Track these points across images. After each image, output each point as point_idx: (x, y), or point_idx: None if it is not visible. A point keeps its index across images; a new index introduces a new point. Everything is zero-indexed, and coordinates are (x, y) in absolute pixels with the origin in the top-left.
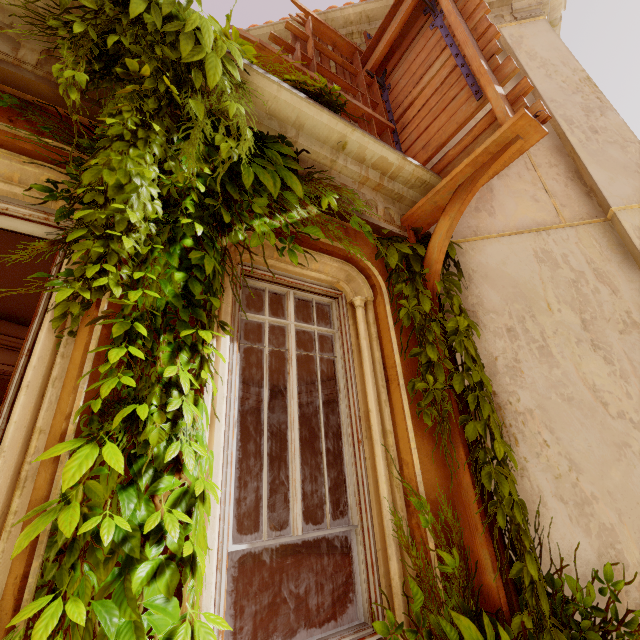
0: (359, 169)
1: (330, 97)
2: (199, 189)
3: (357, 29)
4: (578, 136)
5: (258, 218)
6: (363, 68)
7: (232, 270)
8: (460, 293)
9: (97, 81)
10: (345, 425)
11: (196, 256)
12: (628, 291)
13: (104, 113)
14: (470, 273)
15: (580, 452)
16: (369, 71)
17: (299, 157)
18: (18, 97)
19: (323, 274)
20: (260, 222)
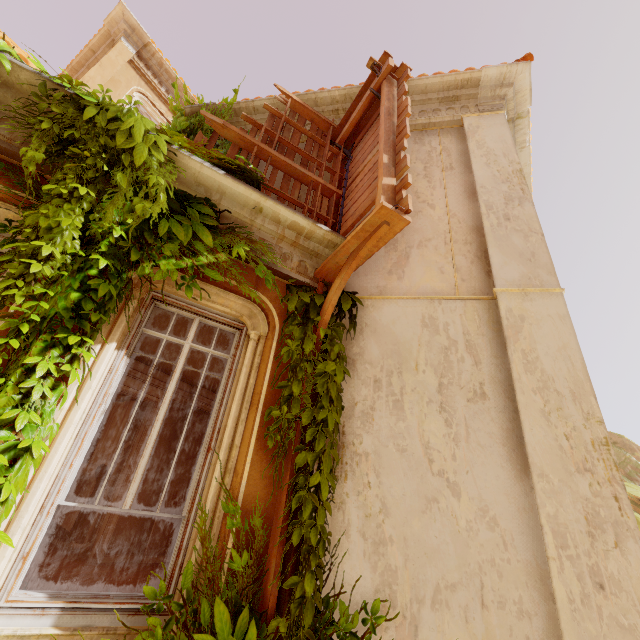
0: (276, 228)
1: (253, 173)
2: (120, 234)
3: (342, 107)
4: (492, 221)
5: (166, 259)
6: (336, 140)
7: (131, 295)
8: (340, 342)
9: (54, 158)
10: (207, 434)
11: (94, 282)
12: (489, 365)
13: (54, 179)
14: (363, 326)
15: (394, 498)
16: (337, 144)
17: (223, 215)
18: (8, 161)
19: (228, 308)
20: (167, 262)
